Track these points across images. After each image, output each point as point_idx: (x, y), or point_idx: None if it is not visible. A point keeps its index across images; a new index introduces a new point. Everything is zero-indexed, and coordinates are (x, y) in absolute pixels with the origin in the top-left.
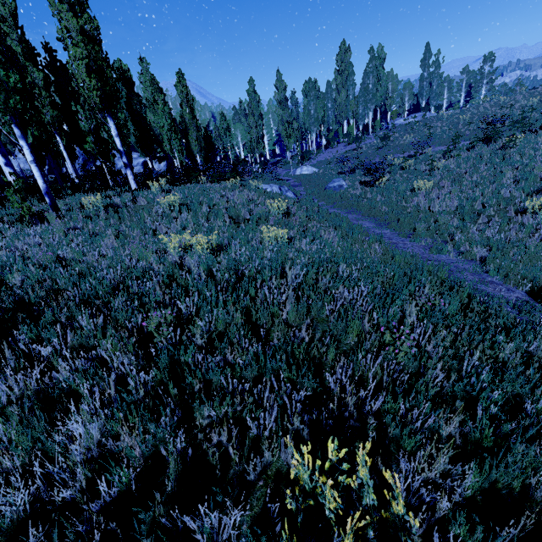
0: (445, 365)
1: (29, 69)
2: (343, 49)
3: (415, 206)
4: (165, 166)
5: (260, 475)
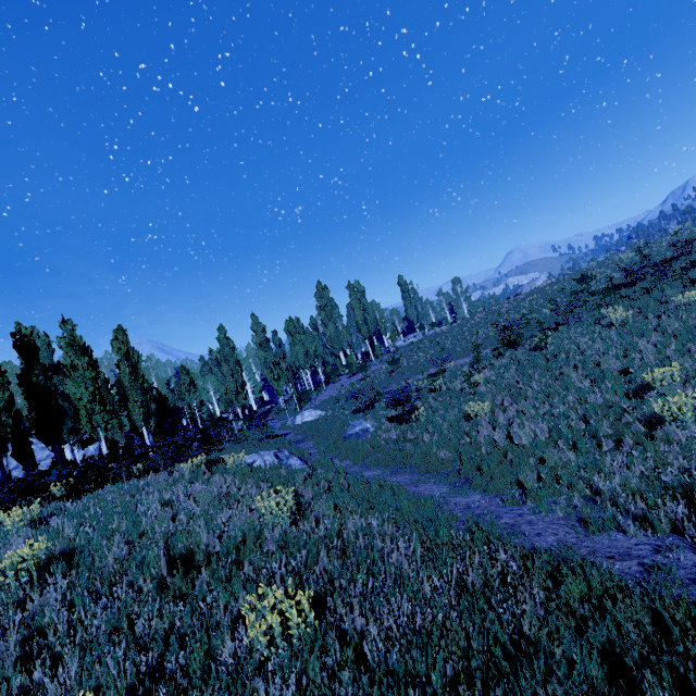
0: None
1: None
2: (320, 288)
3: (488, 441)
4: (97, 449)
5: None
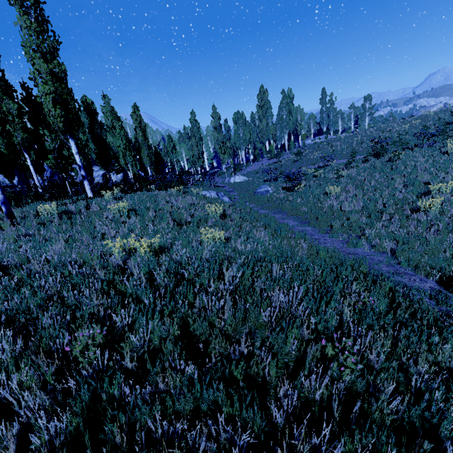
0: (390, 374)
1: (5, 101)
2: (262, 91)
3: (329, 206)
4: (122, 177)
5: None
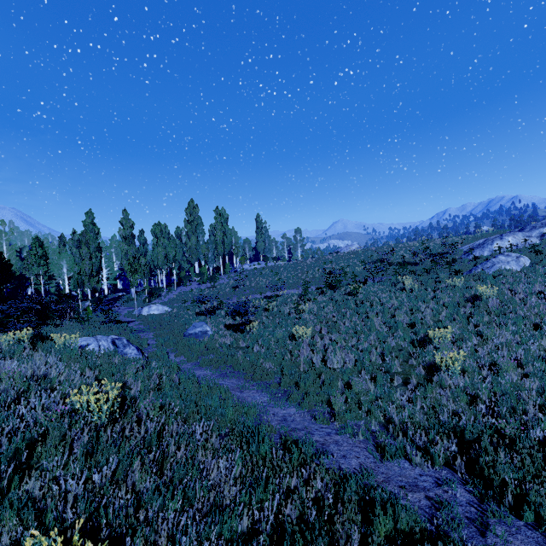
0: None
1: None
2: (192, 205)
3: (307, 360)
4: None
5: None
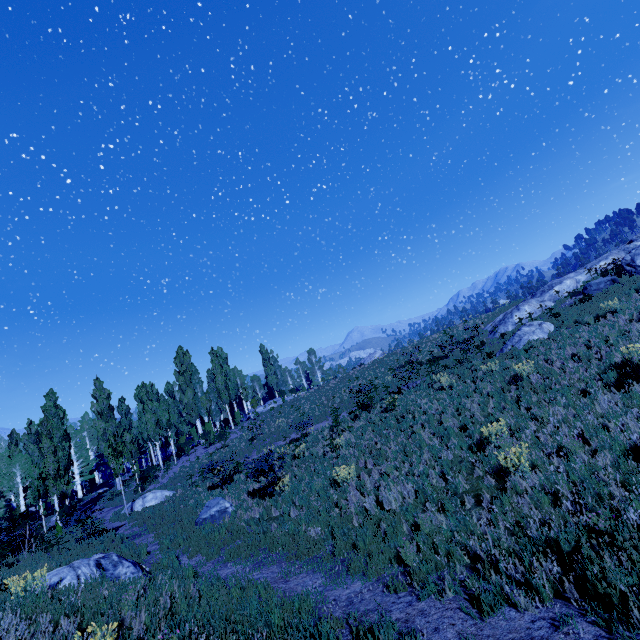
0: None
1: None
2: (181, 353)
3: (359, 509)
4: None
5: None
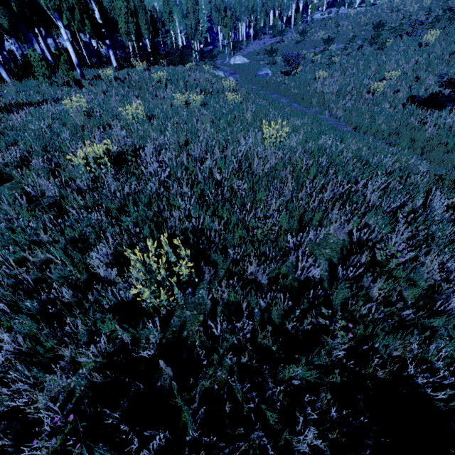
0: None
1: None
2: None
3: (314, 89)
4: (106, 49)
5: (251, 146)
